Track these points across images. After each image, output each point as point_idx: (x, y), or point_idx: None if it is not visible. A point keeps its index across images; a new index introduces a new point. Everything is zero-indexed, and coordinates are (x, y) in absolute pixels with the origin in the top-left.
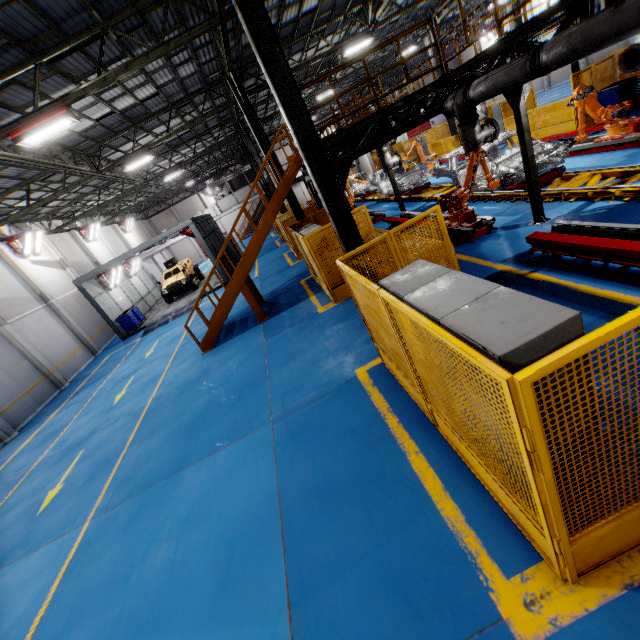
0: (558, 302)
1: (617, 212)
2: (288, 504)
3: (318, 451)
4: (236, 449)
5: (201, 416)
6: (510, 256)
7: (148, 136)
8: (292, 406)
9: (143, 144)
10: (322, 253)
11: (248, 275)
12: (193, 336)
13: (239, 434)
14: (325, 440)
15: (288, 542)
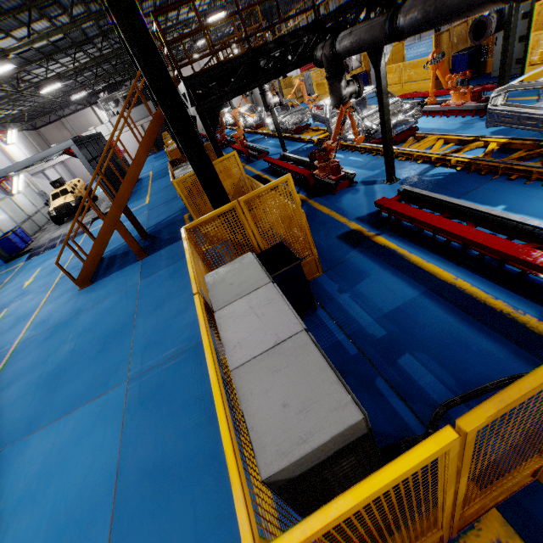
0: (392, 271)
1: (451, 181)
2: (123, 486)
3: (163, 422)
4: (88, 412)
5: (63, 367)
6: (363, 214)
7: (9, 38)
8: (149, 364)
9: (5, 47)
10: (194, 198)
11: (128, 209)
12: (67, 273)
13: (94, 393)
14: (172, 409)
15: (114, 535)
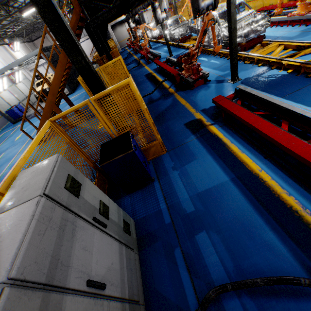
0: (214, 157)
1: (281, 81)
2: None
3: None
4: None
5: None
6: (206, 107)
7: None
8: None
9: None
10: None
11: (65, 95)
12: (28, 135)
13: None
14: None
15: None
